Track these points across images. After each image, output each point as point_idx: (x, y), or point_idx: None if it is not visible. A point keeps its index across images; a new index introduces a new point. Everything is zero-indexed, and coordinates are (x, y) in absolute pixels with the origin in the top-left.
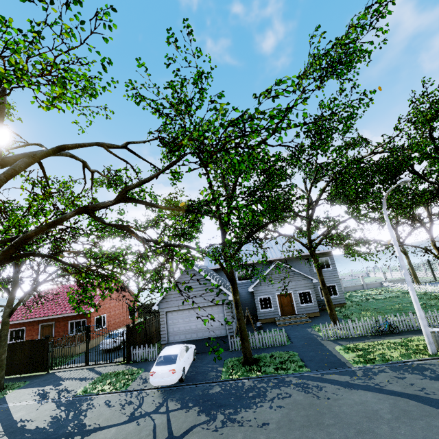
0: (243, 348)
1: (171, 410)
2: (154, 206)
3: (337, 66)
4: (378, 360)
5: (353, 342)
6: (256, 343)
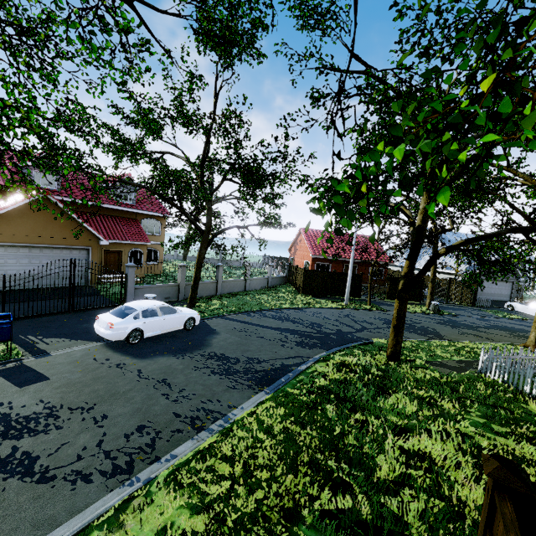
0: None
1: None
2: None
3: None
4: None
5: None
6: None
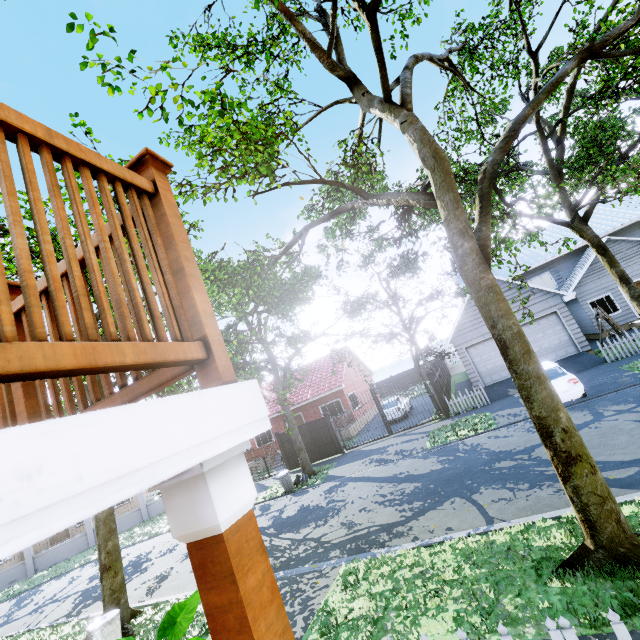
0: None
1: (627, 409)
2: None
3: None
4: None
5: None
6: None
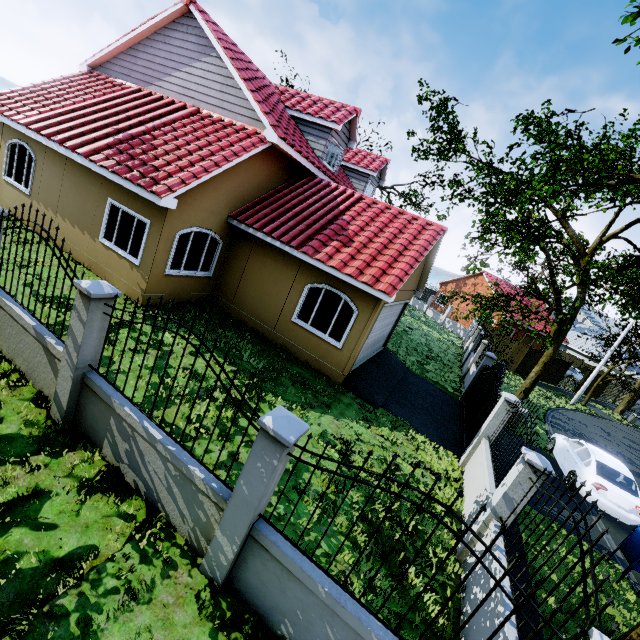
0: None
1: None
2: None
3: None
4: None
5: None
6: None
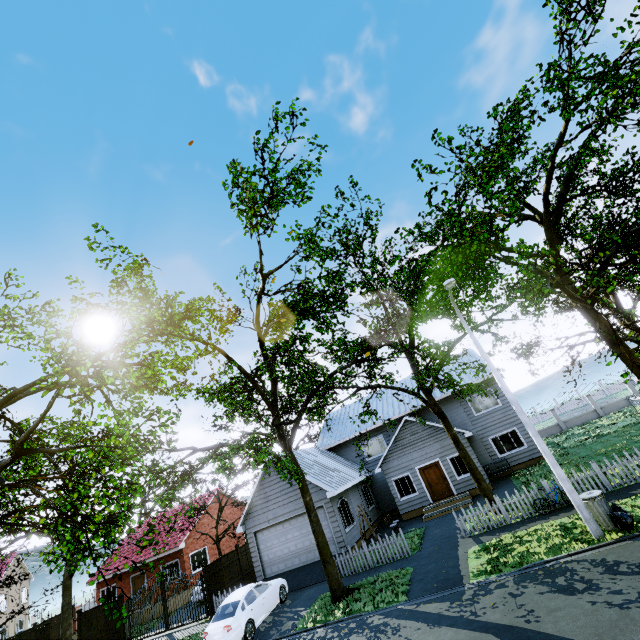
0: (326, 576)
1: None
2: (48, 451)
3: (259, 204)
4: (511, 564)
5: (500, 535)
6: (368, 561)
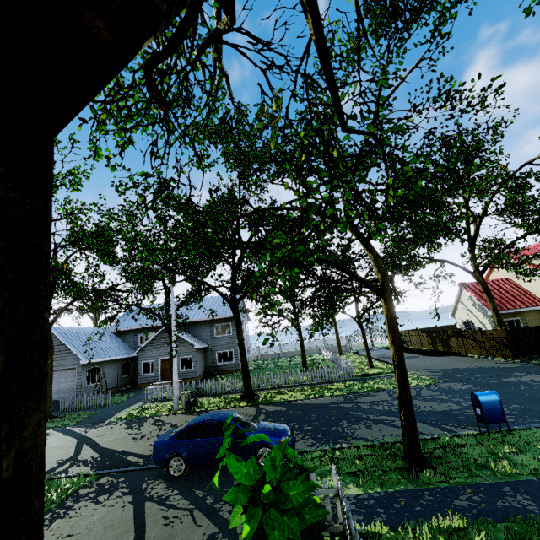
0: None
1: None
2: None
3: None
4: (134, 416)
5: (155, 403)
6: (84, 405)
